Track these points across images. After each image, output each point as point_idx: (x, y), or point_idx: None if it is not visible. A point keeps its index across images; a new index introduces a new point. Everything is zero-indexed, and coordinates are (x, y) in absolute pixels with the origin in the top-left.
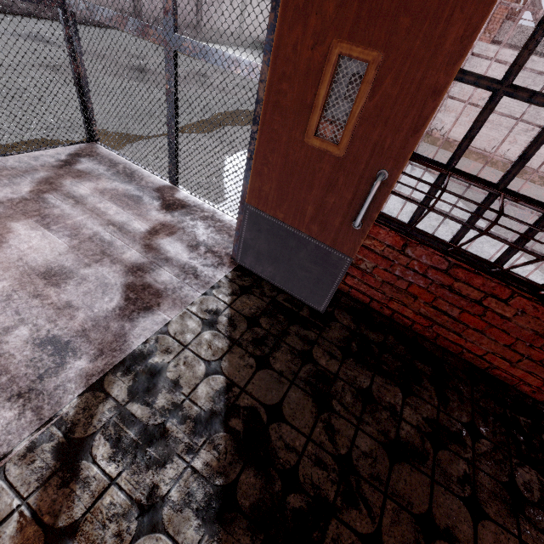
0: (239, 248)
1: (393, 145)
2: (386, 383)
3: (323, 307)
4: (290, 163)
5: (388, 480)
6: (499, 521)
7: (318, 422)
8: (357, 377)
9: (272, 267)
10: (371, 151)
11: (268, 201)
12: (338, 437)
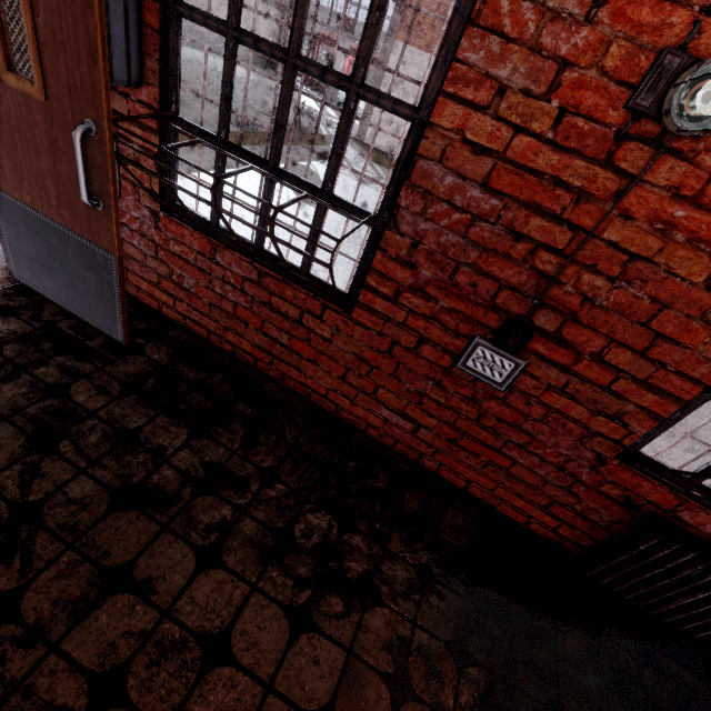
0: (9, 256)
1: (85, 83)
2: (171, 424)
3: (120, 335)
4: (4, 116)
5: (88, 530)
6: (237, 569)
7: (16, 464)
8: (127, 416)
9: (51, 281)
10: (69, 93)
11: (7, 176)
12: (39, 482)
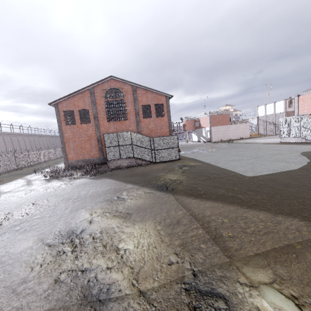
0: None
1: None
2: None
3: None
4: None
5: None
6: None
7: None
8: None
9: None
10: None
11: None
12: None
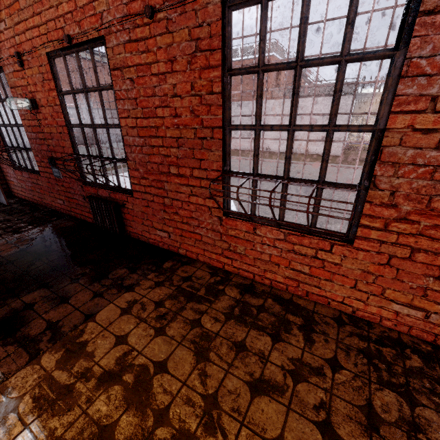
0: None
1: None
2: (4, 215)
3: (6, 202)
4: None
5: None
6: None
7: None
8: None
9: None
10: None
11: None
12: None
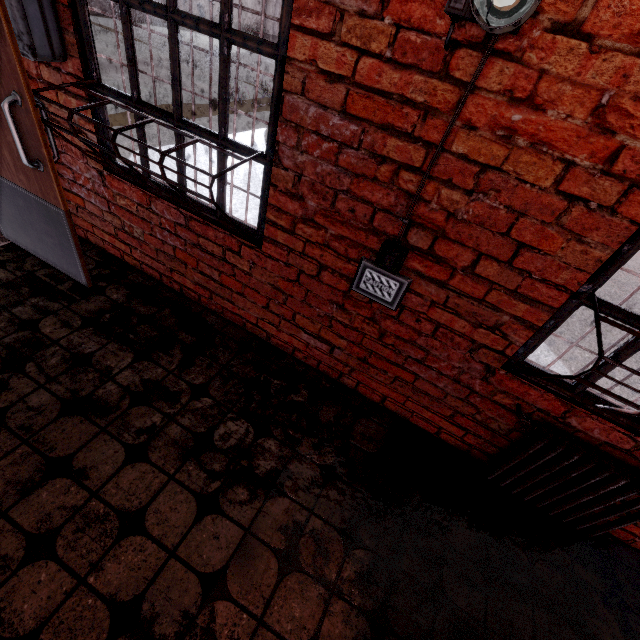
0: None
1: (3, 59)
2: (119, 350)
3: (84, 279)
4: None
5: (40, 430)
6: (159, 463)
7: None
8: (84, 344)
9: (28, 237)
10: None
11: None
12: (7, 394)
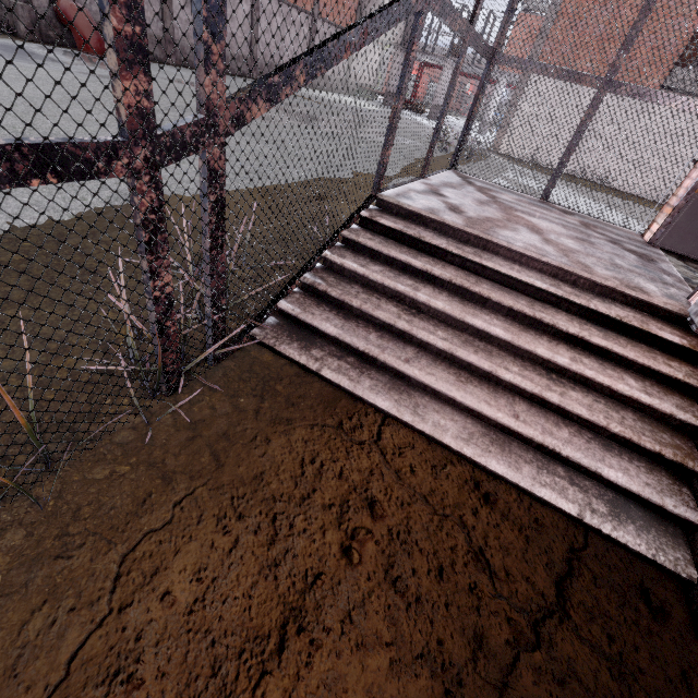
0: (665, 232)
1: None
2: None
3: None
4: None
5: None
6: None
7: None
8: None
9: (697, 243)
10: None
11: None
12: None
